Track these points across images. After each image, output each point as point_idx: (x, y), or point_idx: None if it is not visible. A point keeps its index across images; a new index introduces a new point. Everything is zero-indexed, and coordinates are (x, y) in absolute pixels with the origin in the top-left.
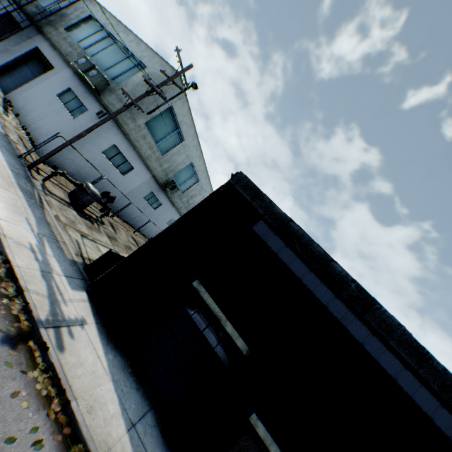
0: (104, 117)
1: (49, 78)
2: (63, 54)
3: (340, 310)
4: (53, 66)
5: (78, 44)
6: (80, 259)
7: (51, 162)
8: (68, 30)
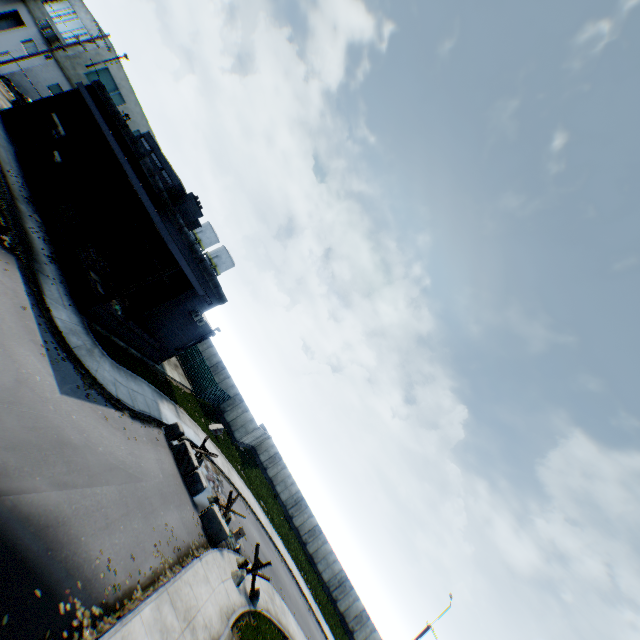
0: (51, 60)
1: (20, 32)
2: (36, 19)
3: (94, 108)
4: (26, 25)
5: (49, 15)
6: (3, 109)
7: (6, 81)
8: (46, 4)
